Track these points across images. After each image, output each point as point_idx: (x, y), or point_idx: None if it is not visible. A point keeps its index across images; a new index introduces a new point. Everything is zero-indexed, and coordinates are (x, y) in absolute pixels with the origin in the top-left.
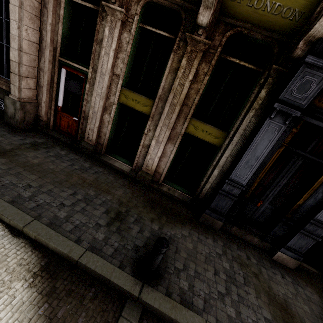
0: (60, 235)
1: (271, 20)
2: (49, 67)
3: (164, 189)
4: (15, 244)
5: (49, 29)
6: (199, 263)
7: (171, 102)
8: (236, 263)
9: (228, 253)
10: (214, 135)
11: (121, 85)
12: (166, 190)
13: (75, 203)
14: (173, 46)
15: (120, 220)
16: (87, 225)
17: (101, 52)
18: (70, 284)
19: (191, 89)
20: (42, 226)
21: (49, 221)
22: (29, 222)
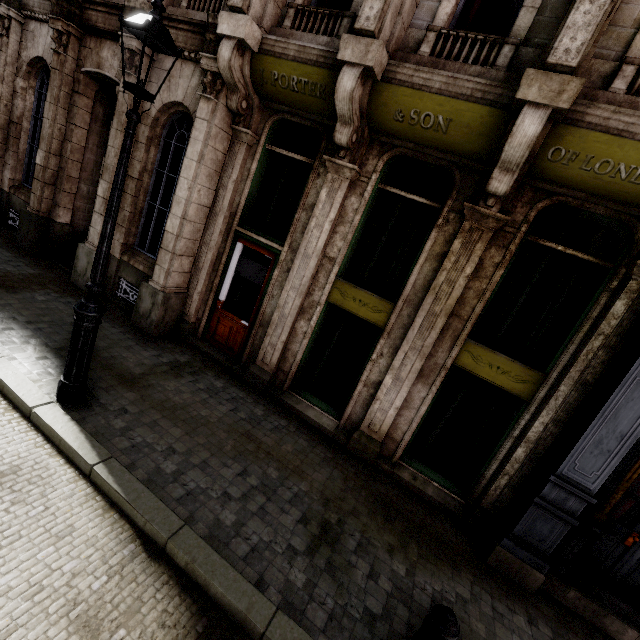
0: (229, 567)
1: (628, 190)
2: (218, 241)
3: (405, 475)
4: (152, 575)
5: (230, 188)
6: None
7: (430, 309)
8: None
9: None
10: (515, 375)
11: (336, 274)
12: (409, 479)
13: (248, 494)
14: (437, 219)
15: (330, 542)
16: (272, 547)
17: (310, 223)
18: None
19: (467, 288)
20: (198, 541)
21: (207, 530)
22: (177, 530)
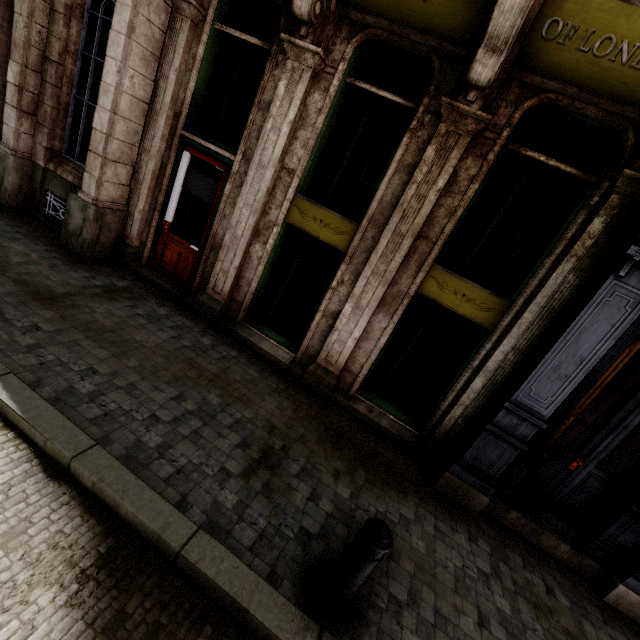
0: (145, 487)
1: (626, 80)
2: (161, 148)
3: (360, 407)
4: (49, 496)
5: (172, 79)
6: (442, 590)
7: (396, 229)
8: (525, 602)
9: (505, 574)
10: (480, 303)
11: (295, 190)
12: (365, 411)
13: (181, 418)
14: (411, 122)
15: (270, 466)
16: (201, 469)
17: (266, 125)
18: (158, 609)
19: (438, 206)
20: (111, 461)
21: (125, 451)
22: (85, 450)
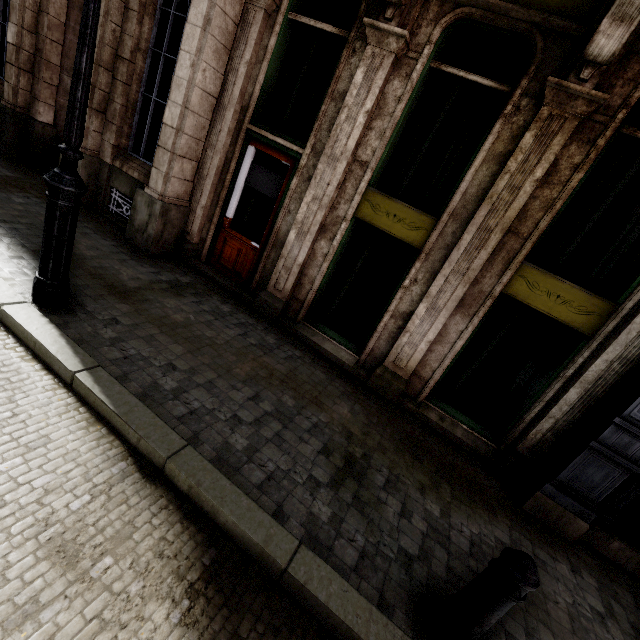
0: (241, 494)
1: None
2: (226, 143)
3: (431, 415)
4: (148, 498)
5: (242, 72)
6: (559, 631)
7: (482, 223)
8: None
9: (620, 615)
10: (578, 305)
11: (367, 183)
12: (436, 419)
13: (261, 420)
14: (505, 107)
15: (356, 476)
16: (290, 477)
17: (340, 115)
18: (271, 634)
19: (532, 198)
20: (204, 463)
21: (215, 453)
22: (178, 450)
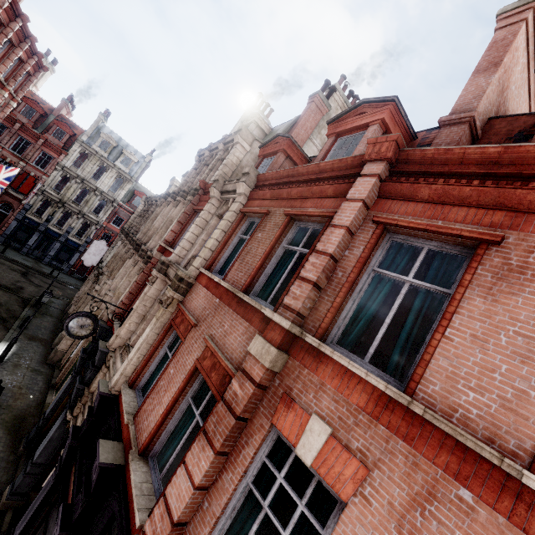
0: None
1: None
2: None
3: None
4: None
5: None
6: None
7: None
8: None
9: None
10: None
11: None
12: None
13: None
14: None
15: None
16: None
17: None
18: None
19: None
20: None
21: None
22: None
